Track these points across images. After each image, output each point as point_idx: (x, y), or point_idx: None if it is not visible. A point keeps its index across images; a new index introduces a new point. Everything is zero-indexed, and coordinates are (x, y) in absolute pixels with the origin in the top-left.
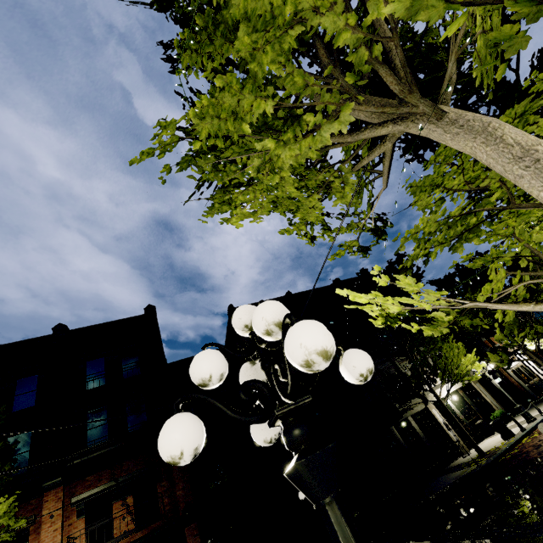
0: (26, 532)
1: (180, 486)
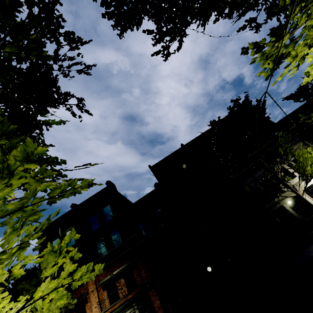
0: (86, 298)
1: (143, 272)
